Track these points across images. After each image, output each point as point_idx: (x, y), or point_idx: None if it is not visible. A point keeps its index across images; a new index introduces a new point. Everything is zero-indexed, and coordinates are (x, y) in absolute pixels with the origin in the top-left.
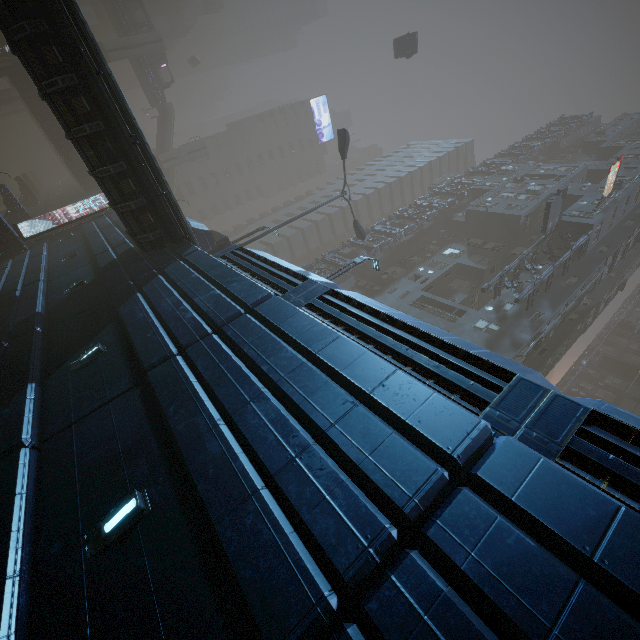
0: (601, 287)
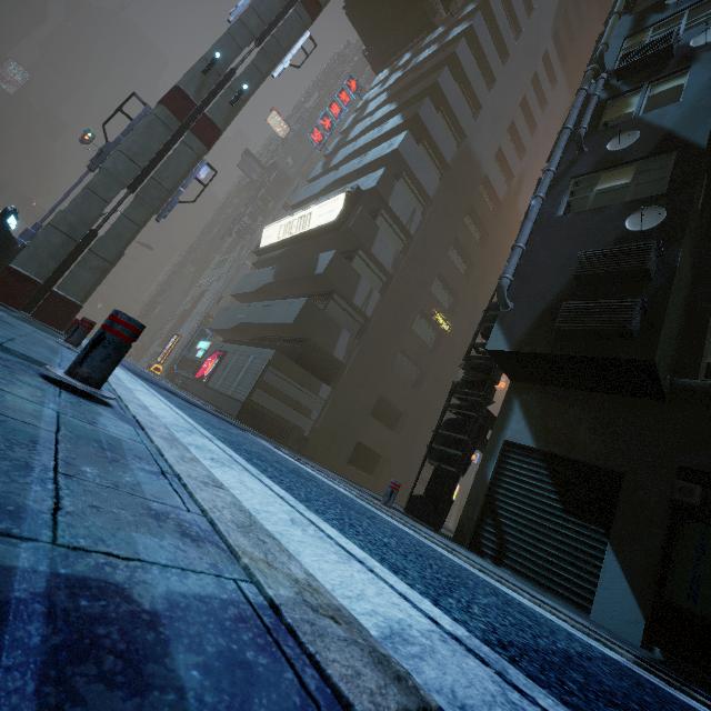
0: None
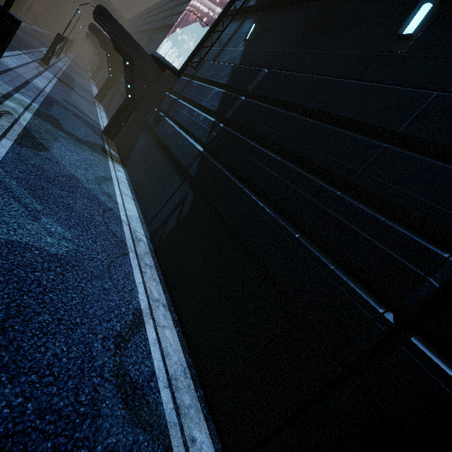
0: None
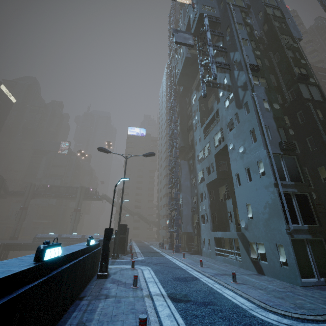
0: (256, 3)
